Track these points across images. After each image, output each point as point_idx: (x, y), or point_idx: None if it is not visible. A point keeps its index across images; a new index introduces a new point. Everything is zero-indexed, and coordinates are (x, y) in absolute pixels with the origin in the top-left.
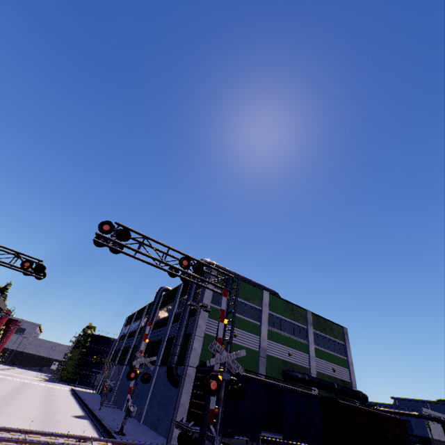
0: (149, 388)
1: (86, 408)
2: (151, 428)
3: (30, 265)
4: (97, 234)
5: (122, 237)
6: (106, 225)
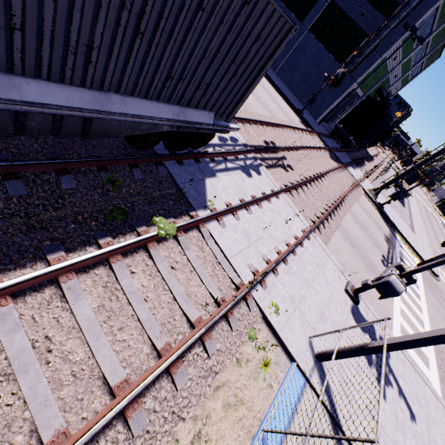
0: (290, 48)
1: None
2: (290, 90)
3: None
4: None
5: None
6: None
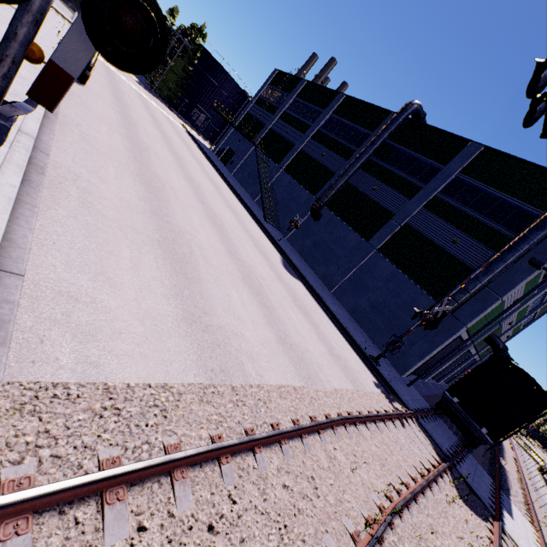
0: (353, 266)
1: (261, 227)
2: (354, 319)
3: None
4: None
5: None
6: None
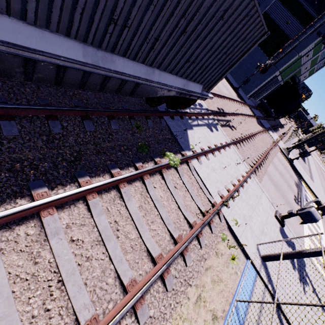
0: None
1: None
2: (229, 73)
3: None
4: None
5: None
6: None
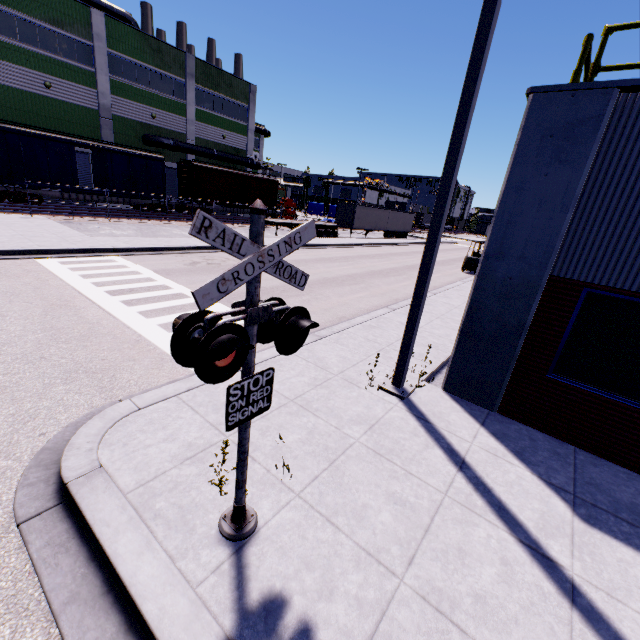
0: None
1: None
2: None
3: None
4: None
5: None
6: None
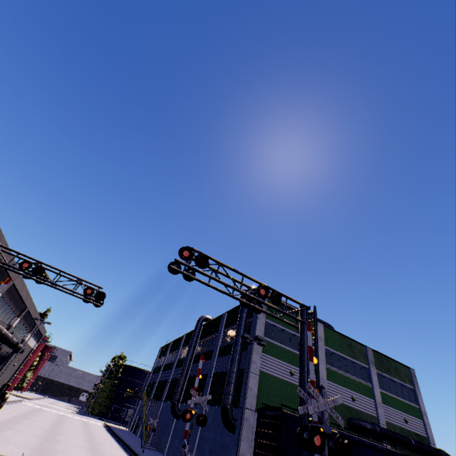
0: (197, 430)
1: (128, 449)
2: None
3: (92, 292)
4: (176, 261)
5: (201, 264)
6: (185, 251)
